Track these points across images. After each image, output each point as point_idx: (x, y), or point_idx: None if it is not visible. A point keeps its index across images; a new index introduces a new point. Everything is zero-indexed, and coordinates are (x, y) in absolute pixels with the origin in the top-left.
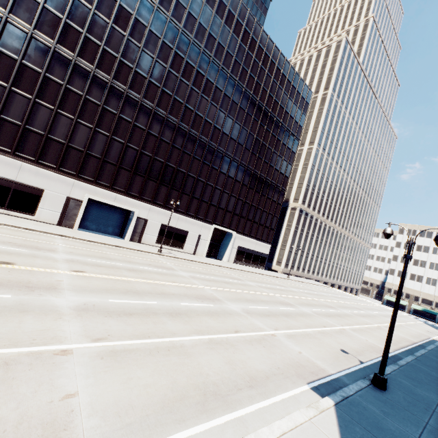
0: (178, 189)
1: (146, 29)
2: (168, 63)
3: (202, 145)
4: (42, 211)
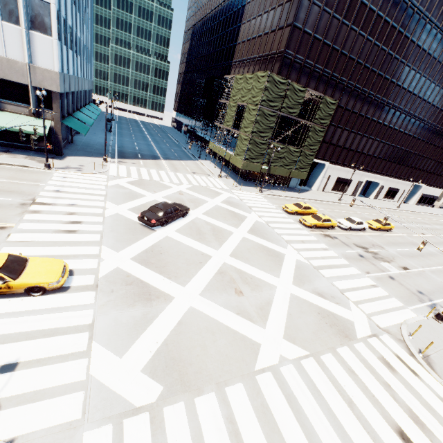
0: (404, 164)
1: (429, 58)
2: (433, 77)
3: (430, 129)
4: (348, 190)
